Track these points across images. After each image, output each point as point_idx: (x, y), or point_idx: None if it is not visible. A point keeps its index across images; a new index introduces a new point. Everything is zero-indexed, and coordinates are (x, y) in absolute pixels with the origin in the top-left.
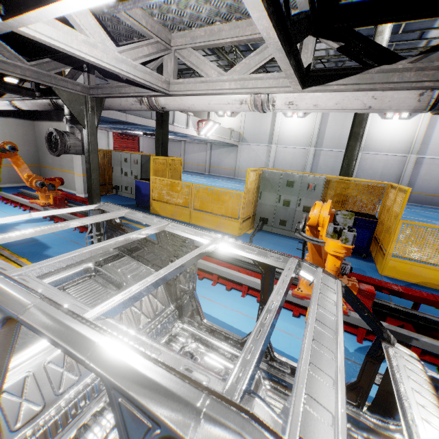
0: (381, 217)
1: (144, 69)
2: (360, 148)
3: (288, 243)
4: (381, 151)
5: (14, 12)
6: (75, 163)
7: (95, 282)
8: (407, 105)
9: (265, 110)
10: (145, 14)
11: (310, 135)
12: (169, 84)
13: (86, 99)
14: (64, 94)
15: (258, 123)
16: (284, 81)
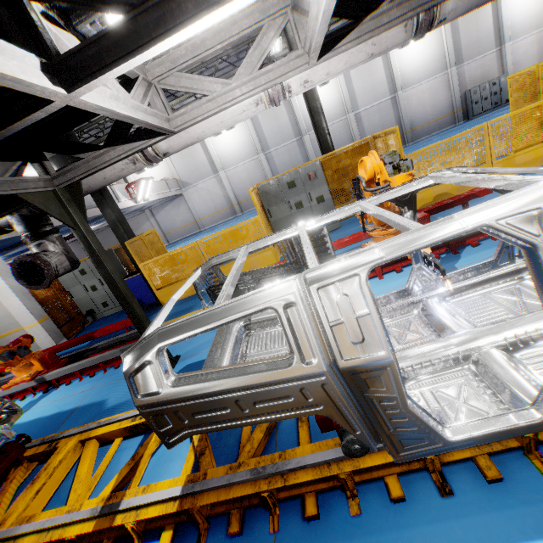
0: None
1: (151, 111)
2: (304, 131)
3: None
4: None
5: (77, 79)
6: (17, 315)
7: (258, 334)
8: (399, 40)
9: (281, 101)
10: None
11: (251, 143)
12: (168, 122)
13: (57, 193)
14: (33, 197)
15: (189, 158)
16: (294, 63)
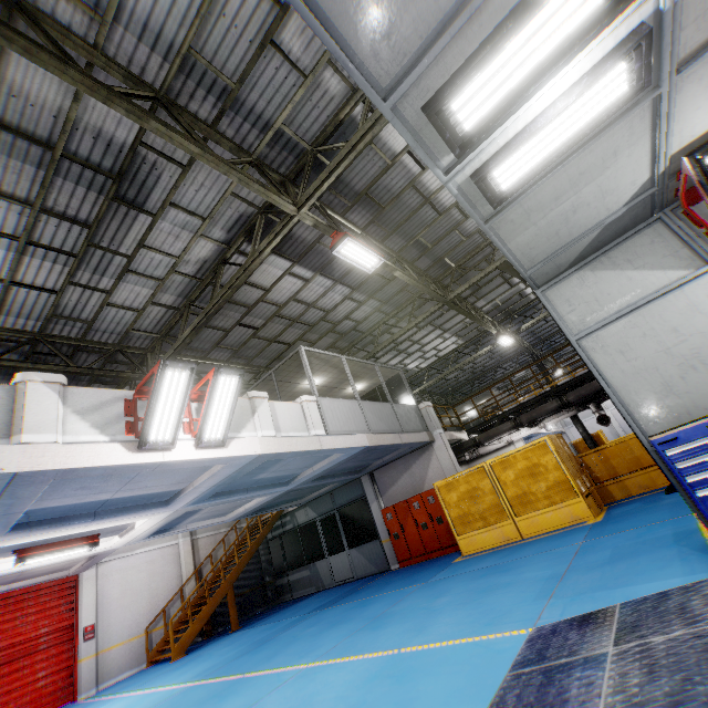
0: None
1: None
2: None
3: None
4: None
5: None
6: None
7: None
8: None
9: None
10: None
11: None
12: None
13: None
14: None
15: None
16: None
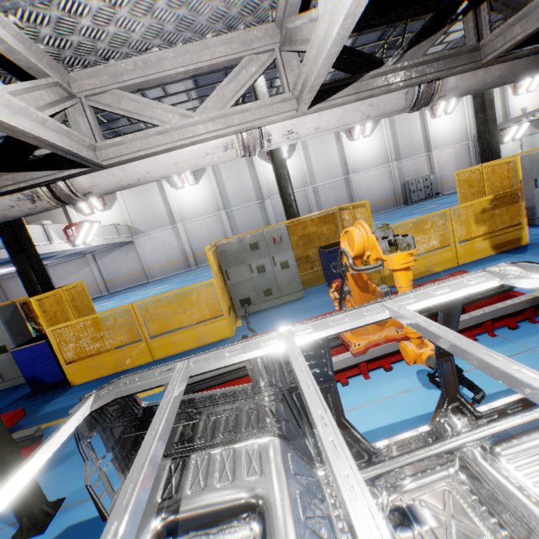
0: None
1: (58, 126)
2: (266, 196)
3: (289, 310)
4: None
5: None
6: None
7: None
8: (398, 107)
9: (257, 150)
10: (23, 34)
11: (213, 200)
12: (94, 151)
13: None
14: None
15: (146, 206)
16: (279, 106)
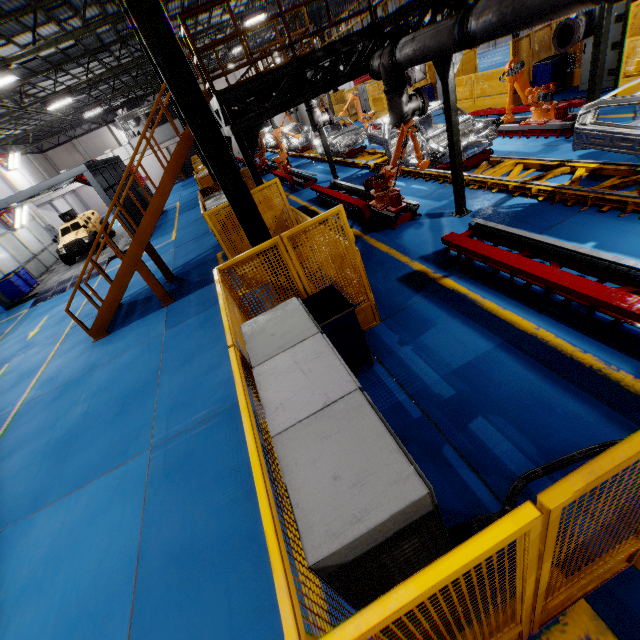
0: None
1: None
2: None
3: None
4: None
5: None
6: None
7: None
8: None
9: None
10: None
11: None
12: None
13: None
14: None
15: None
16: None
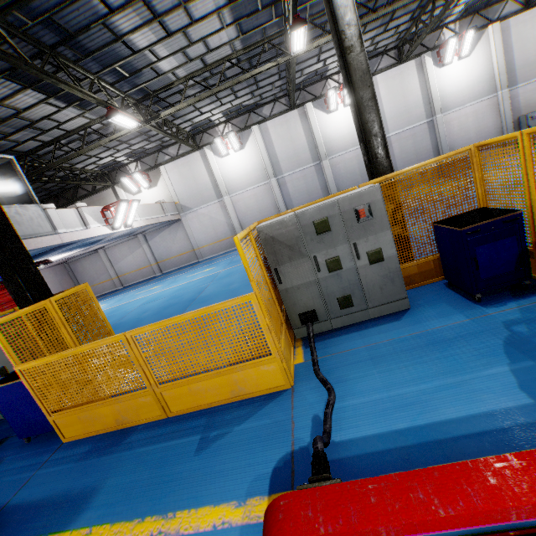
0: (487, 207)
1: None
2: (324, 155)
3: (387, 338)
4: (347, 149)
5: None
6: None
7: None
8: None
9: None
10: None
11: (262, 166)
12: None
13: None
14: None
15: (191, 179)
16: None
